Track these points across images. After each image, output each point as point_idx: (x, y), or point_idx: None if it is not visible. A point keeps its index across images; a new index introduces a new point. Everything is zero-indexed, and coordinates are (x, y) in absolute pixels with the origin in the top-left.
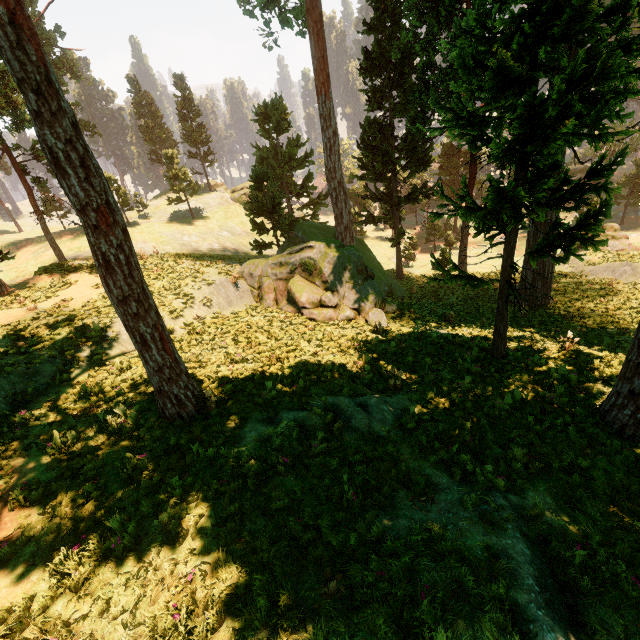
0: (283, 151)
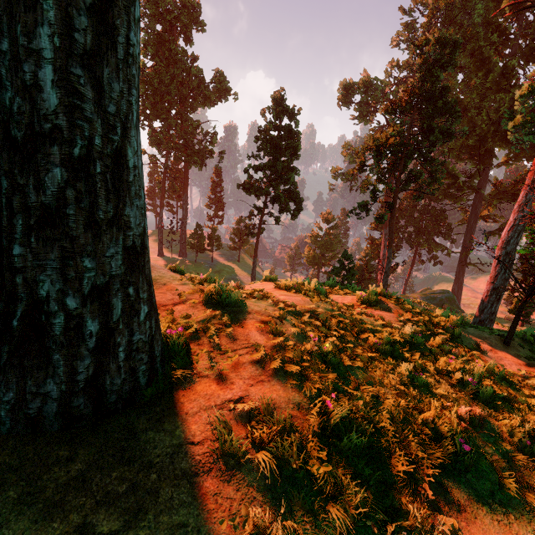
0: (335, 238)
